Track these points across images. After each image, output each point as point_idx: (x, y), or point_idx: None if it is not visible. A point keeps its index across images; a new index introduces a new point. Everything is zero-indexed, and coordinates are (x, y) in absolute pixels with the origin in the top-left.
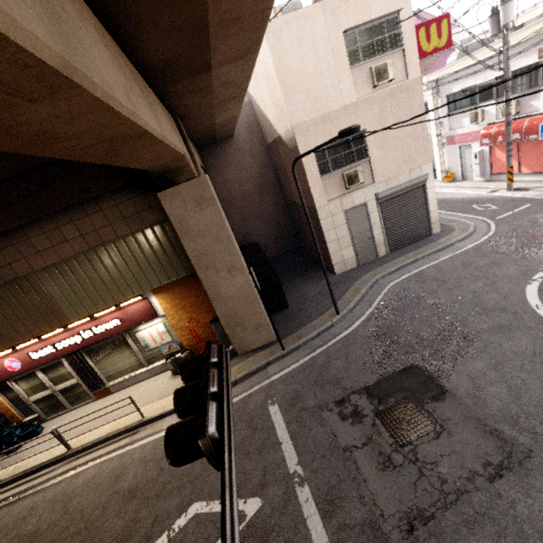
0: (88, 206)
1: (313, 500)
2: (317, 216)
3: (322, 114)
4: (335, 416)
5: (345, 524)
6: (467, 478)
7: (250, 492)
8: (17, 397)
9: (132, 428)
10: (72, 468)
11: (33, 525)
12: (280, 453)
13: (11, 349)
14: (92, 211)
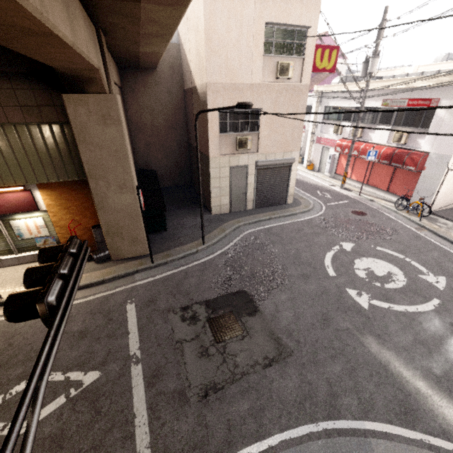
0: None
1: (142, 374)
2: (209, 164)
3: (233, 83)
4: (178, 317)
5: (161, 392)
6: (251, 366)
7: (92, 367)
8: None
9: None
10: None
11: None
12: (126, 340)
13: None
14: None
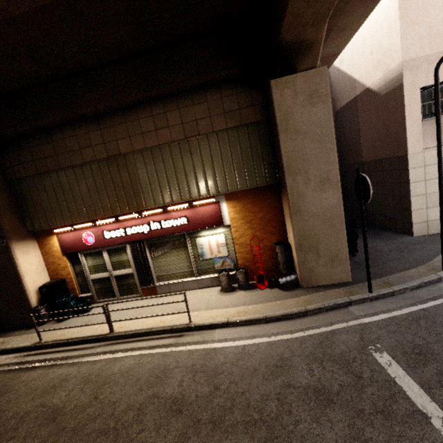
0: (196, 96)
1: None
2: (406, 164)
3: (441, 51)
4: None
5: None
6: None
7: None
8: (81, 272)
9: (177, 330)
10: (110, 351)
11: (60, 399)
12: (434, 433)
13: (92, 222)
14: (198, 101)
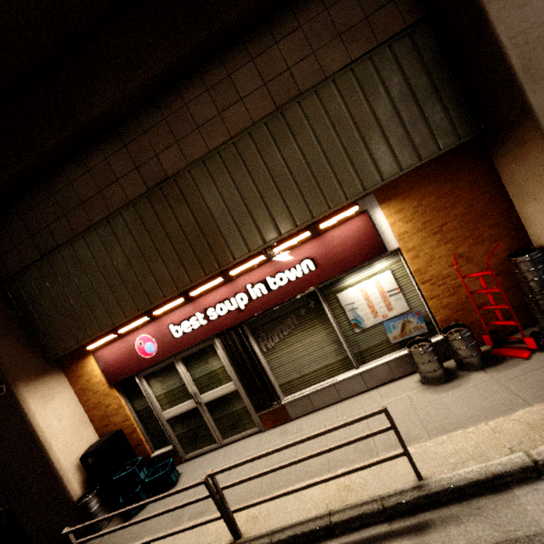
0: (278, 24)
1: None
2: None
3: None
4: None
5: None
6: None
7: None
8: (147, 409)
9: (400, 509)
10: None
11: None
12: None
13: (146, 315)
14: (283, 33)
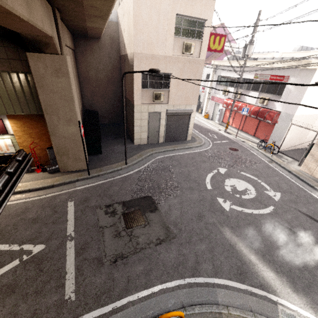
0: None
1: (74, 247)
2: (133, 109)
3: (152, 54)
4: (103, 212)
5: (86, 258)
6: (147, 244)
7: (40, 242)
8: None
9: None
10: None
11: None
12: (65, 225)
13: None
14: None
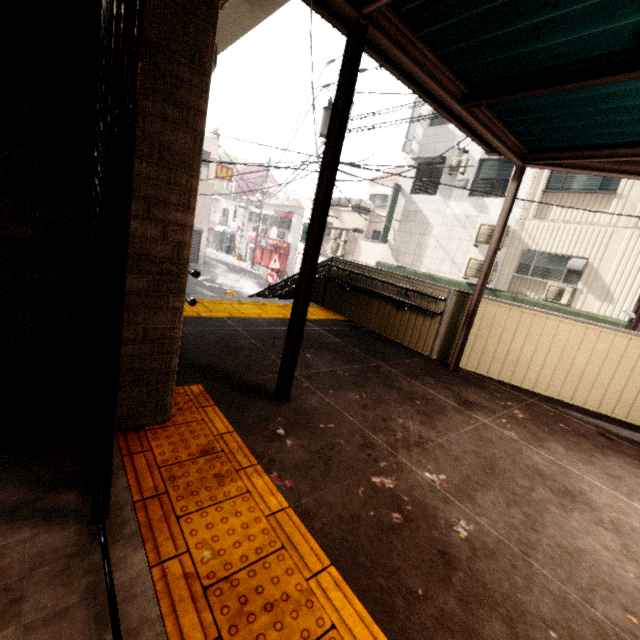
0: None
1: None
2: None
3: None
4: None
5: None
6: None
7: None
8: None
9: None
10: None
11: None
12: None
13: None
14: None
